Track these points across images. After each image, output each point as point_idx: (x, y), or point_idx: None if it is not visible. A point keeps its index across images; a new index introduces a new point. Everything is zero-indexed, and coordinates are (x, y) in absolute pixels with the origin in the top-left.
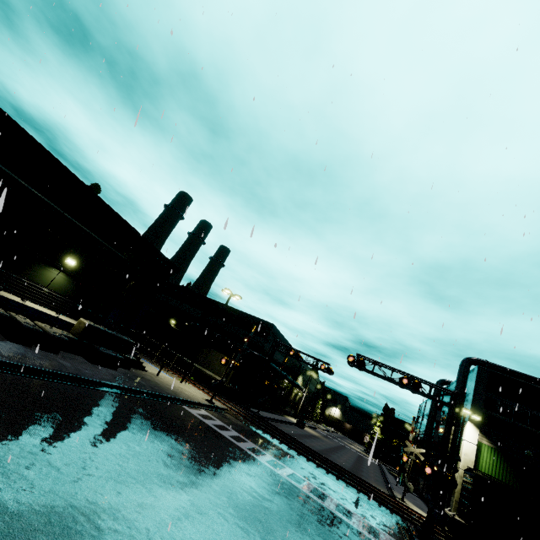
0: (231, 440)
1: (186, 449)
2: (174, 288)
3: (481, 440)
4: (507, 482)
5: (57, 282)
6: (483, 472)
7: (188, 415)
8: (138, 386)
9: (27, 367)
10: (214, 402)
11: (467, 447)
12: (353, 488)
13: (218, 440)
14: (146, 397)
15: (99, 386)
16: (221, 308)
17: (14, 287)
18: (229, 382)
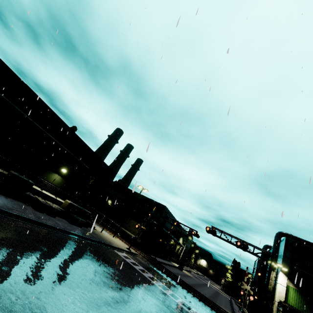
0: (139, 271)
1: (116, 272)
2: (111, 182)
3: (288, 284)
4: (306, 312)
5: (57, 180)
6: (288, 303)
7: (117, 255)
8: (92, 237)
9: (44, 224)
10: (131, 249)
11: (279, 288)
12: (209, 307)
13: (132, 270)
14: (96, 243)
15: (74, 236)
16: (137, 195)
17: (38, 183)
18: (139, 239)
